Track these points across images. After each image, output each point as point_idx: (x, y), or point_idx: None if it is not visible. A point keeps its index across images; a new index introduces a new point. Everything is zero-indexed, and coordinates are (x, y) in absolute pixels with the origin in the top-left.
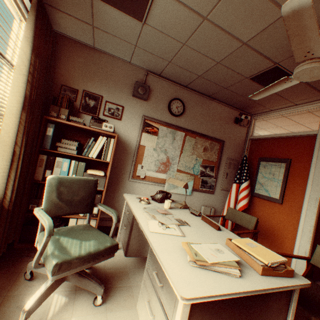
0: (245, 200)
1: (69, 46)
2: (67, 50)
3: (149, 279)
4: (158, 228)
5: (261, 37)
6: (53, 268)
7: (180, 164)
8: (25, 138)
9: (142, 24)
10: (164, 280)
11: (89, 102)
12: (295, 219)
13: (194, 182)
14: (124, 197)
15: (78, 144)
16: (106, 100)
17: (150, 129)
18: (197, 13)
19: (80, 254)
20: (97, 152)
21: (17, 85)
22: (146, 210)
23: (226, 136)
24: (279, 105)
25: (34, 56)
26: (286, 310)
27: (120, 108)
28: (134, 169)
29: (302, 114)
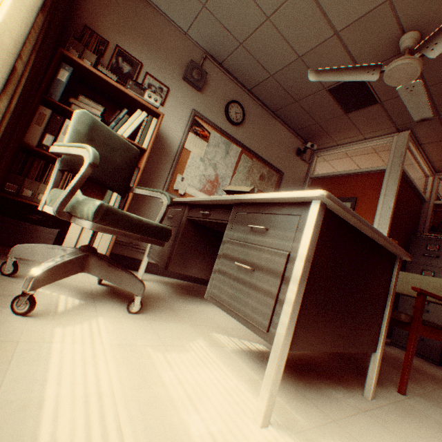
0: None
1: None
2: None
3: (235, 244)
4: None
5: (355, 28)
6: (97, 208)
7: None
8: (35, 56)
9: None
10: (270, 223)
11: (123, 66)
12: None
13: None
14: (152, 217)
15: (103, 111)
16: (146, 71)
17: (200, 130)
18: None
19: (129, 213)
20: (131, 131)
21: None
22: None
23: (286, 168)
24: (348, 137)
25: None
26: (388, 287)
27: (164, 89)
28: (172, 179)
29: (368, 155)
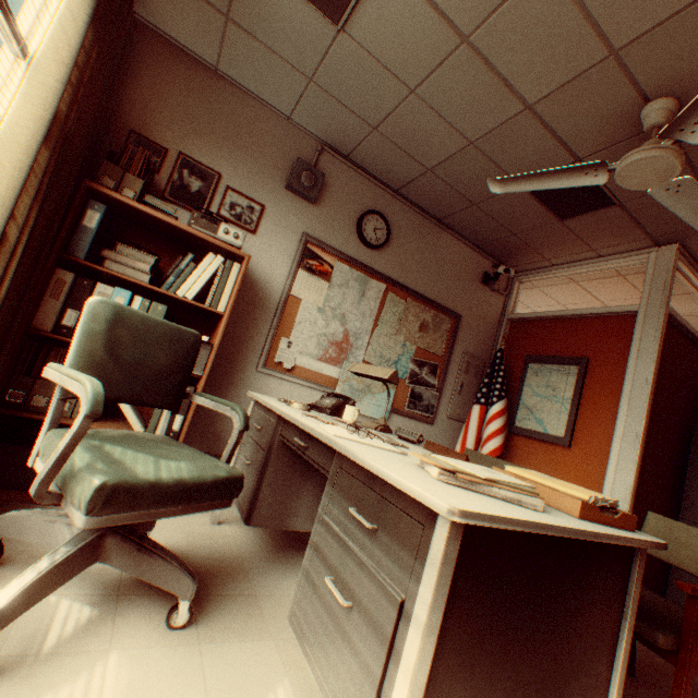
0: (498, 439)
1: (160, 54)
2: (155, 61)
3: (332, 534)
4: (348, 434)
5: (561, 98)
6: (94, 494)
7: (370, 351)
8: (37, 211)
9: (336, 31)
10: (382, 517)
11: (190, 182)
12: (596, 477)
13: (396, 394)
14: None
15: (155, 262)
16: (227, 184)
17: (316, 264)
18: (453, 26)
19: (159, 478)
20: (199, 288)
21: (43, 81)
22: (311, 414)
23: (465, 306)
24: (570, 254)
25: (93, 33)
26: (621, 604)
27: (256, 207)
28: (272, 346)
29: (607, 279)
